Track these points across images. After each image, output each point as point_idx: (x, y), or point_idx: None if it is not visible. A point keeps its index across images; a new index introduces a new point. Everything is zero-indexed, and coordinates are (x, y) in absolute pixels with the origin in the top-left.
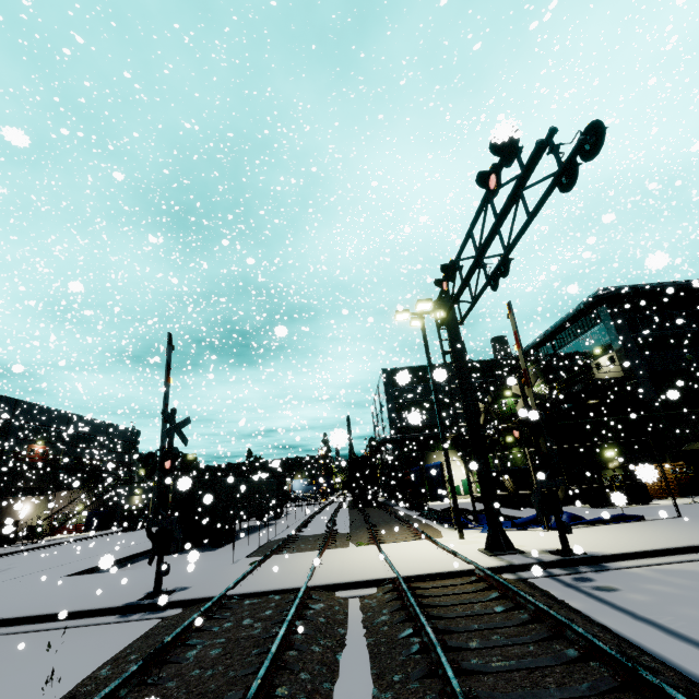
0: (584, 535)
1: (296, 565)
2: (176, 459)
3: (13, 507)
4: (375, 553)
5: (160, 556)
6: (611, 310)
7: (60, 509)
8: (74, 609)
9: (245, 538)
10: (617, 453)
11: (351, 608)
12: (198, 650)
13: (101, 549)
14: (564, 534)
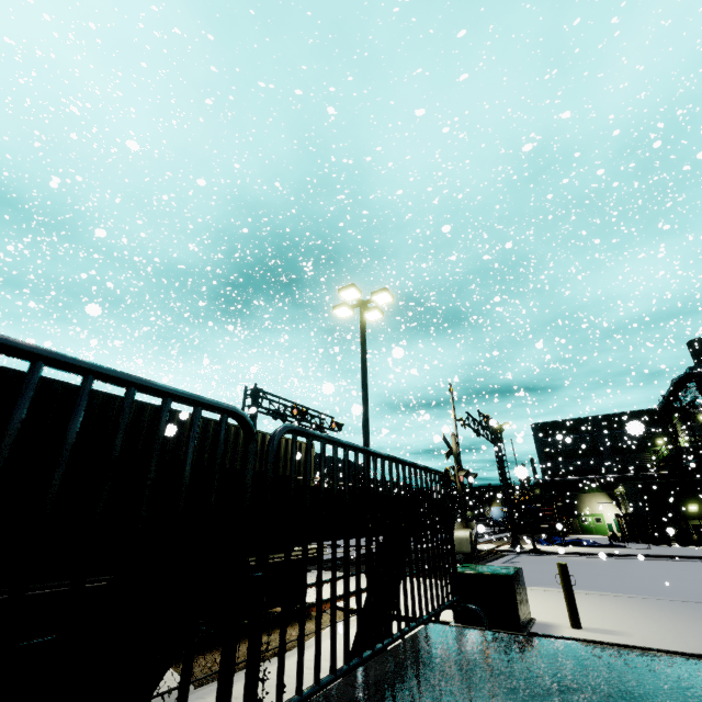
0: (569, 548)
1: None
2: None
3: None
4: None
5: None
6: (699, 386)
7: None
8: None
9: None
10: (701, 508)
11: None
12: None
13: None
14: (533, 542)
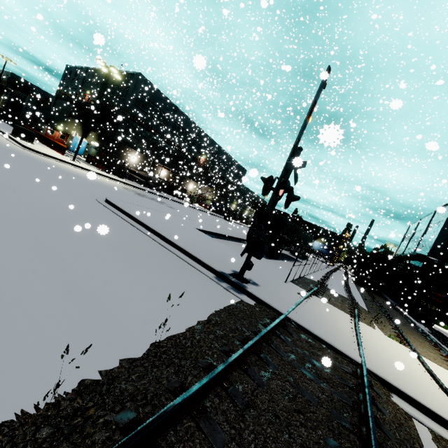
0: None
1: (337, 321)
2: (288, 191)
3: (187, 183)
4: (417, 363)
5: (249, 255)
6: None
7: (203, 193)
8: (195, 255)
9: (284, 262)
10: None
11: (424, 444)
12: (269, 374)
13: (213, 222)
14: None
